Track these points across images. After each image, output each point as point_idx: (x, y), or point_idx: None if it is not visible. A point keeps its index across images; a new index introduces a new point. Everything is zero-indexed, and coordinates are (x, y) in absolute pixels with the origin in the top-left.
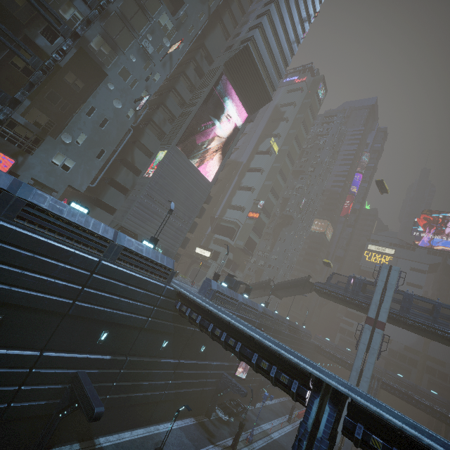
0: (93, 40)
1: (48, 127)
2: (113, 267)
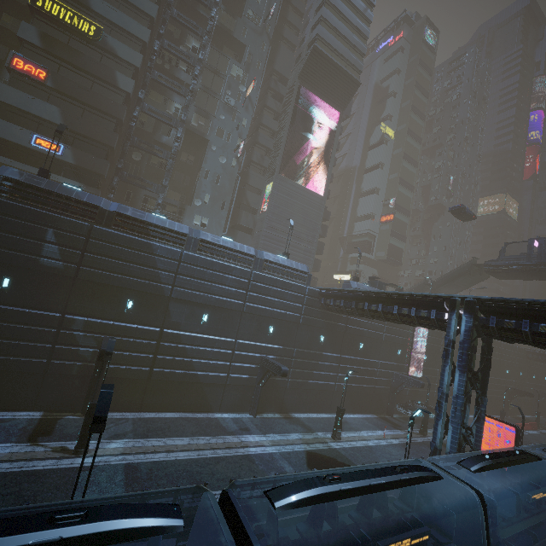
0: (192, 119)
1: (181, 201)
2: (262, 275)
